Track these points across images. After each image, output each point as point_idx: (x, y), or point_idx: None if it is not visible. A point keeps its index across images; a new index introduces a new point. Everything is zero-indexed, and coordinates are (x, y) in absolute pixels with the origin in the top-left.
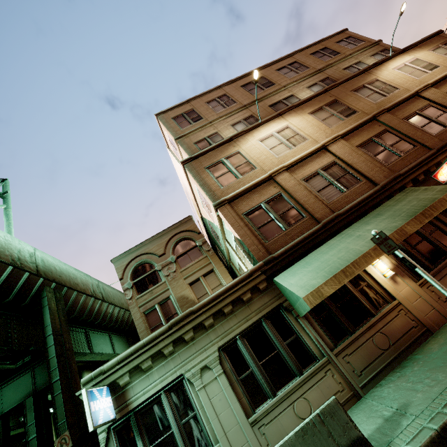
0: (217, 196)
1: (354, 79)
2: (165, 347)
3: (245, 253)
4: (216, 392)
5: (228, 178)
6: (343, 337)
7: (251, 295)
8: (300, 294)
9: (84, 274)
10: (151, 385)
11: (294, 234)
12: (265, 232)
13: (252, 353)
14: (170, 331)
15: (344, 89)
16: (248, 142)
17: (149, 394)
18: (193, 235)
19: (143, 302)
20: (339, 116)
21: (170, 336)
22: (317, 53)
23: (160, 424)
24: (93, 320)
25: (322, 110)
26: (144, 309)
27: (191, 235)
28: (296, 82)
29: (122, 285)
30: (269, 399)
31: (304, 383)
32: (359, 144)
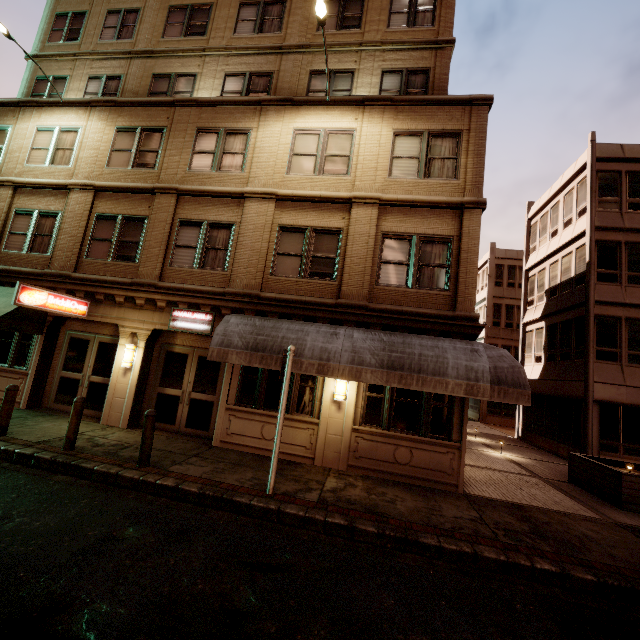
0: None
1: (229, 109)
2: None
3: None
4: None
5: None
6: None
7: None
8: None
9: None
10: None
11: None
12: None
13: None
14: None
15: (197, 117)
16: (28, 122)
17: None
18: None
19: None
20: (132, 159)
21: None
22: (334, 2)
23: None
24: None
25: (132, 134)
26: None
27: None
28: (226, 52)
29: None
30: None
31: None
32: (102, 212)
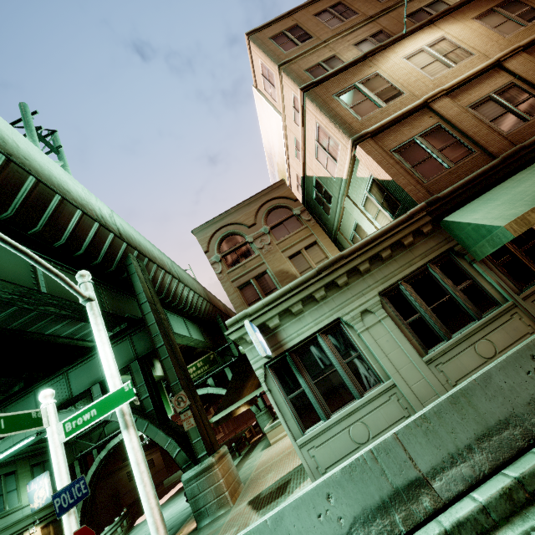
0: (355, 130)
1: None
2: (317, 291)
3: (385, 204)
4: (382, 334)
5: (366, 107)
6: (531, 282)
7: (413, 239)
8: (498, 224)
9: (157, 250)
10: (306, 328)
11: (461, 172)
12: (423, 171)
13: (419, 298)
14: (321, 274)
15: None
16: (389, 61)
17: (304, 336)
18: (289, 202)
19: (235, 276)
20: (518, 21)
21: (322, 280)
22: None
23: (320, 363)
24: (171, 301)
25: (492, 14)
26: (238, 284)
27: (286, 203)
28: None
29: (209, 258)
30: (444, 341)
31: (486, 325)
32: None
